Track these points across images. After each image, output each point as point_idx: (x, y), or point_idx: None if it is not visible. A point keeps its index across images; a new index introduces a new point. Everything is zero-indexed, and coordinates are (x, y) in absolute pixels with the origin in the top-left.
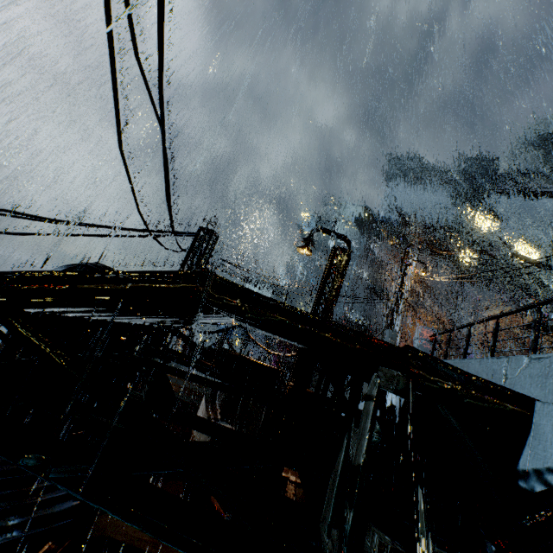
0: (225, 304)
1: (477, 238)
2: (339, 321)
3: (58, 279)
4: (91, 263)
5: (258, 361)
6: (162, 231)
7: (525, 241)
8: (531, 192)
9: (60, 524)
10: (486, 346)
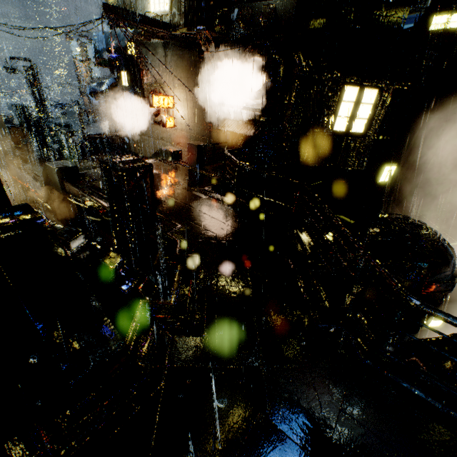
0: None
1: None
2: None
3: None
4: None
5: None
6: None
7: None
8: None
9: None
10: None
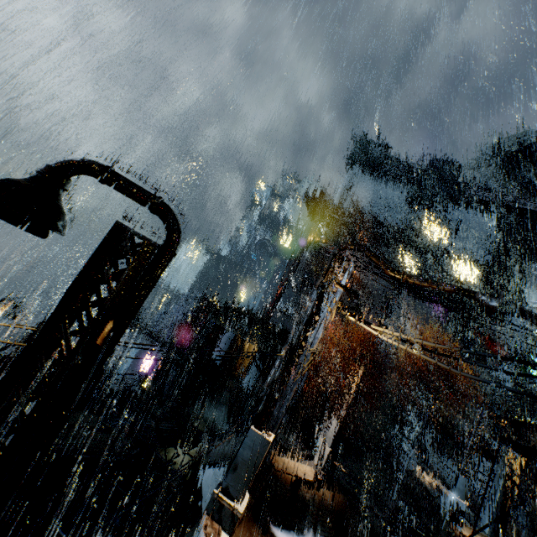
0: None
1: (424, 245)
2: (255, 315)
3: None
4: None
5: None
6: None
7: (467, 257)
8: (505, 205)
9: None
10: (407, 361)
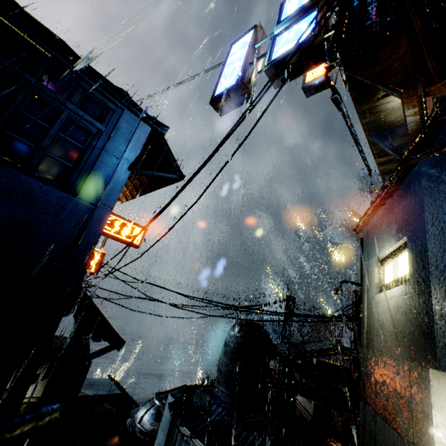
0: (352, 356)
1: None
2: None
3: (306, 353)
4: (246, 321)
5: (334, 363)
6: (274, 302)
7: None
8: None
9: (289, 440)
10: None
